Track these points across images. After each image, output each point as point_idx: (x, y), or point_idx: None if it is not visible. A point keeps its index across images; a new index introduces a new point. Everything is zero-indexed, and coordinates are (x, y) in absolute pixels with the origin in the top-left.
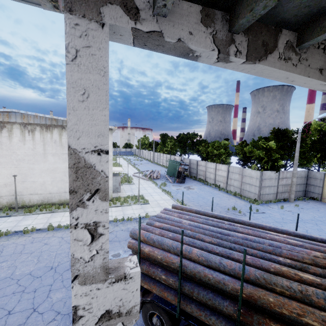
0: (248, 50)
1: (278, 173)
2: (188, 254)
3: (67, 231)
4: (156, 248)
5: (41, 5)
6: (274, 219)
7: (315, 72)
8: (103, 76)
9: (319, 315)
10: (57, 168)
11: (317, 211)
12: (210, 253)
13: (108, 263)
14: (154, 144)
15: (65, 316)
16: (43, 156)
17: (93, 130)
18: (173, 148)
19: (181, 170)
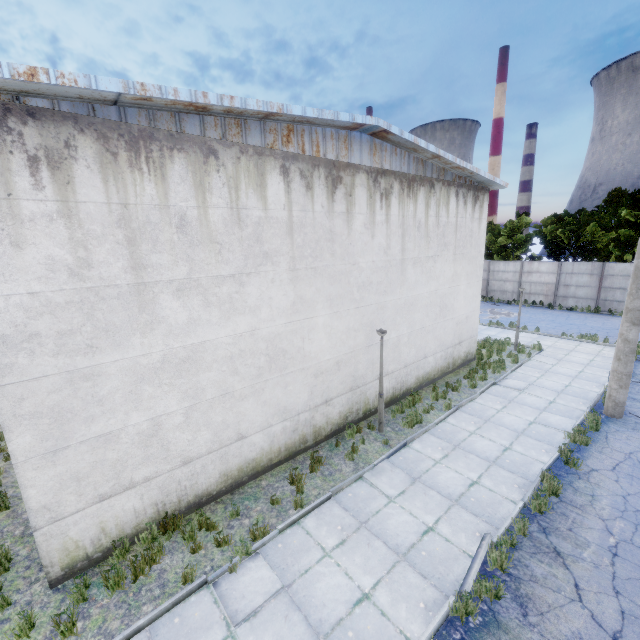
0: None
1: None
2: None
3: (611, 435)
4: None
5: None
6: None
7: None
8: None
9: None
10: (418, 299)
11: None
12: None
13: None
14: None
15: None
16: (399, 268)
17: None
18: None
19: None
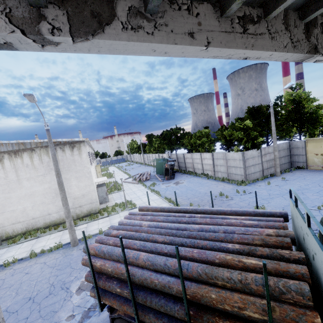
0: (72, 25)
1: (260, 150)
2: (136, 261)
3: (50, 254)
4: (107, 260)
5: None
6: (261, 196)
7: (183, 38)
8: None
9: (260, 304)
10: (35, 192)
11: (303, 180)
12: (157, 256)
13: None
14: (141, 146)
15: None
16: (17, 182)
17: None
18: (160, 146)
19: (167, 167)
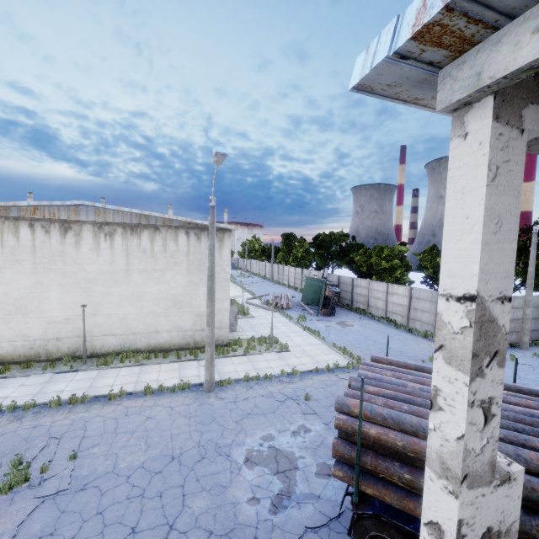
0: None
1: None
2: None
3: (175, 396)
4: (388, 429)
5: (384, 96)
6: (506, 378)
7: None
8: (516, 198)
9: None
10: (146, 293)
11: None
12: None
13: (495, 457)
14: (272, 250)
15: (224, 538)
16: (125, 273)
17: (500, 270)
18: (305, 257)
19: (329, 294)
